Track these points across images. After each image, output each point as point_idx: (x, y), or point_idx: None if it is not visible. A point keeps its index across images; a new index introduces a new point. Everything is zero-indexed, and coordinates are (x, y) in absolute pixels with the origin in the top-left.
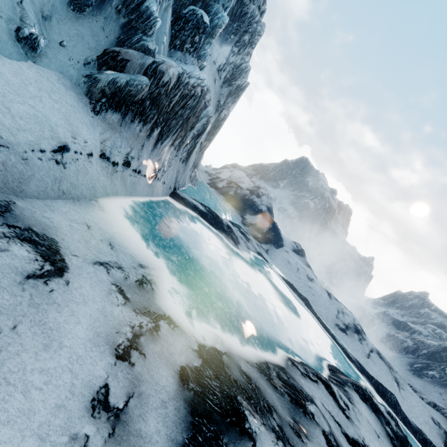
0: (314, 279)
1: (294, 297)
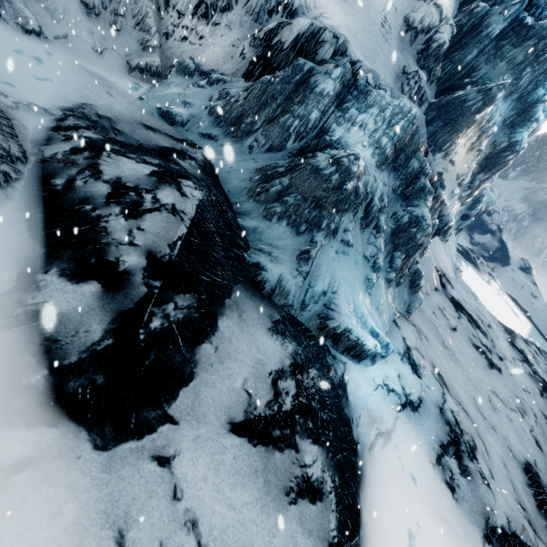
0: (538, 296)
1: (516, 309)
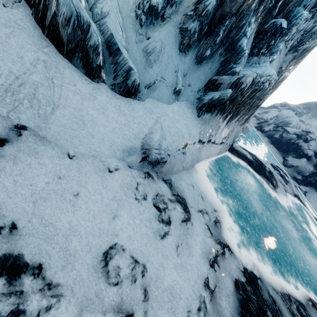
0: None
1: None
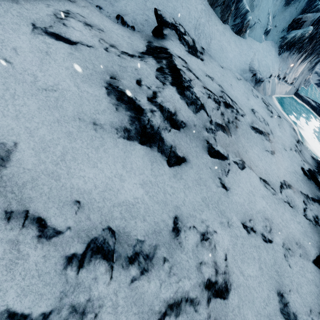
0: None
1: None
